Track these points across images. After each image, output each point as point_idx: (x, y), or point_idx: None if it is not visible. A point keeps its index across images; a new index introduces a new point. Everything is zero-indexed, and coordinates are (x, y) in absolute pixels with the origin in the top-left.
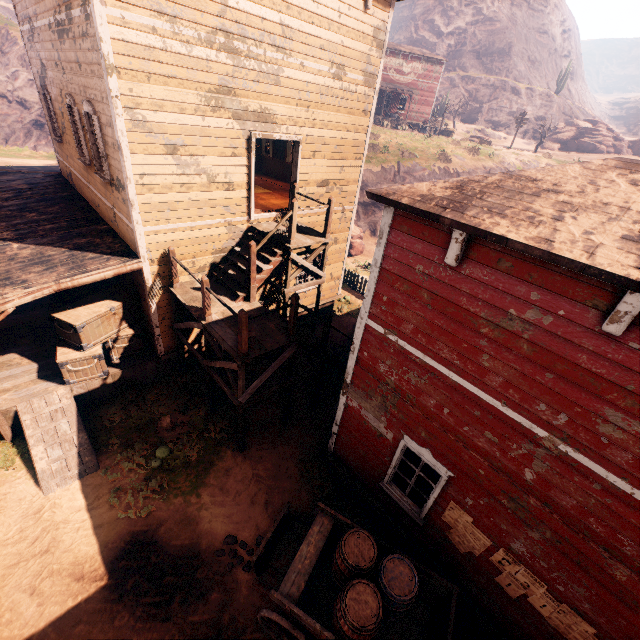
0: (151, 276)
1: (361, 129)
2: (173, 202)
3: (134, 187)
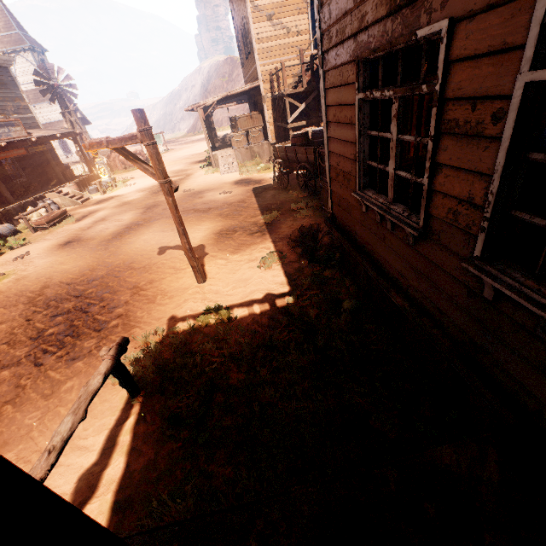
0: (264, 91)
1: None
2: (271, 47)
3: (255, 41)
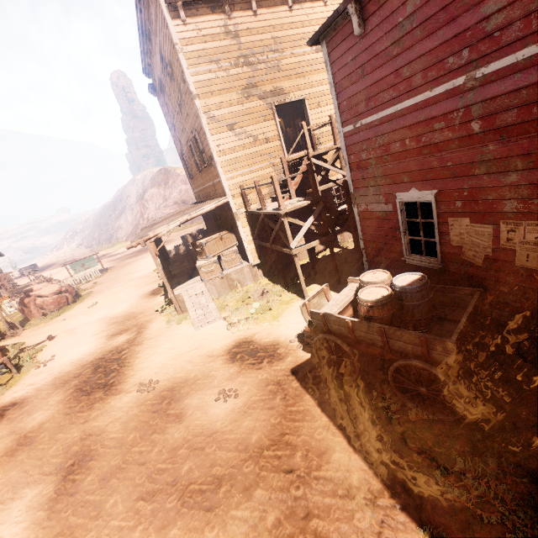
0: (234, 206)
1: None
2: (237, 158)
3: (216, 153)
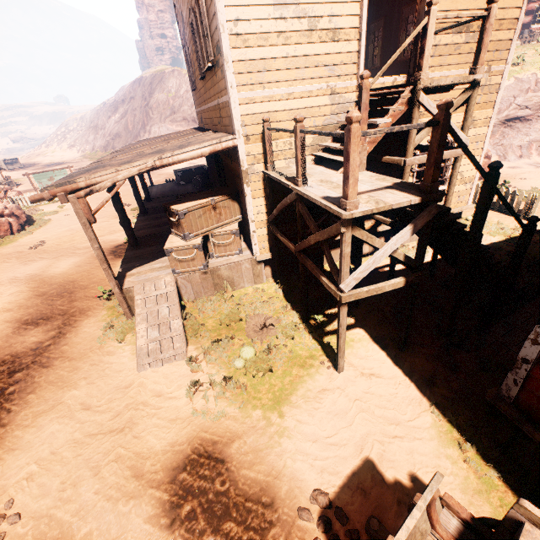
0: (246, 158)
1: None
2: (269, 59)
3: (227, 38)
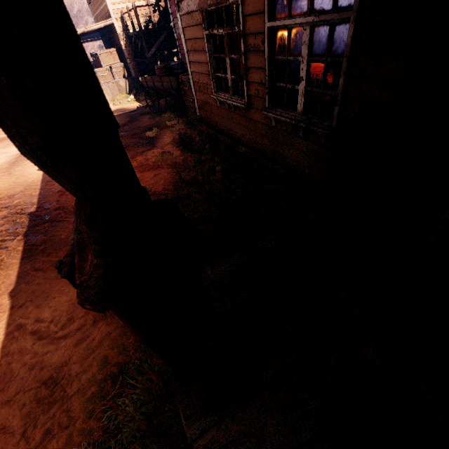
0: (118, 28)
1: None
2: None
3: None
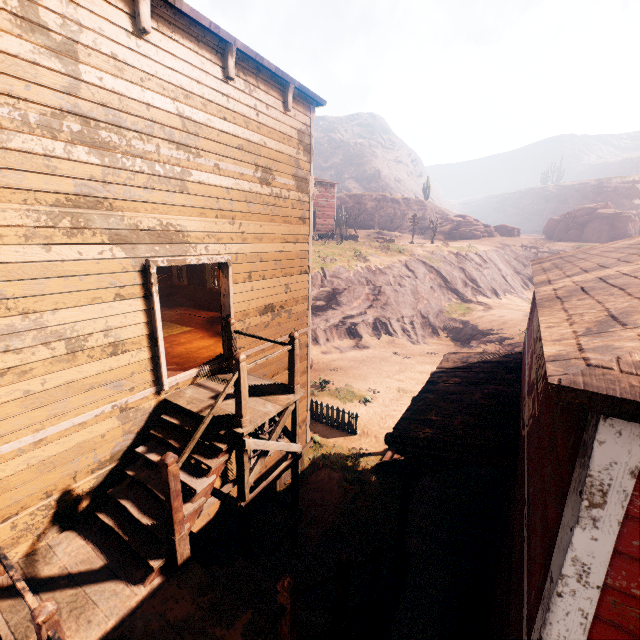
0: None
1: (301, 238)
2: None
3: None
